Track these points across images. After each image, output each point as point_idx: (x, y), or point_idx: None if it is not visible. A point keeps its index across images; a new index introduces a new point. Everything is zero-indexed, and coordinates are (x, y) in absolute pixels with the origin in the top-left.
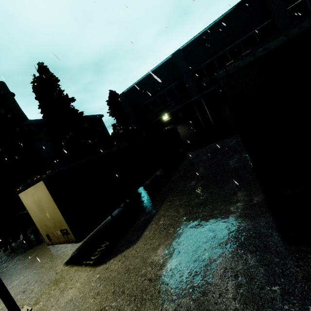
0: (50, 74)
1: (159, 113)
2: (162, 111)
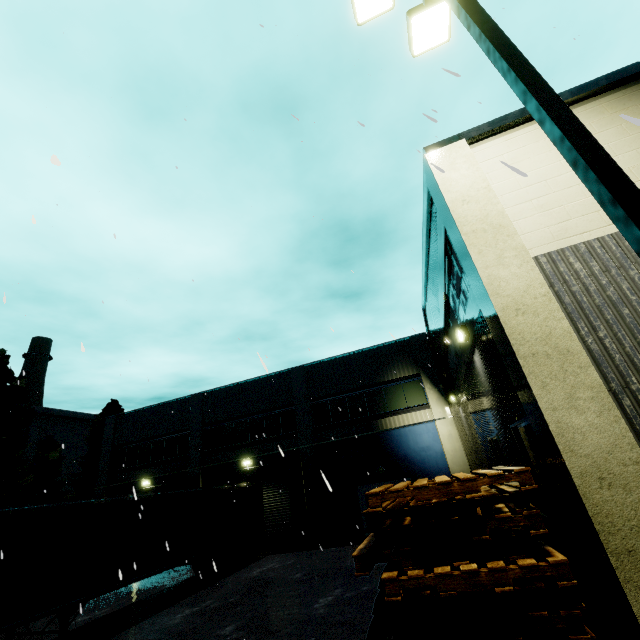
0: (4, 367)
1: (143, 471)
2: (148, 469)
